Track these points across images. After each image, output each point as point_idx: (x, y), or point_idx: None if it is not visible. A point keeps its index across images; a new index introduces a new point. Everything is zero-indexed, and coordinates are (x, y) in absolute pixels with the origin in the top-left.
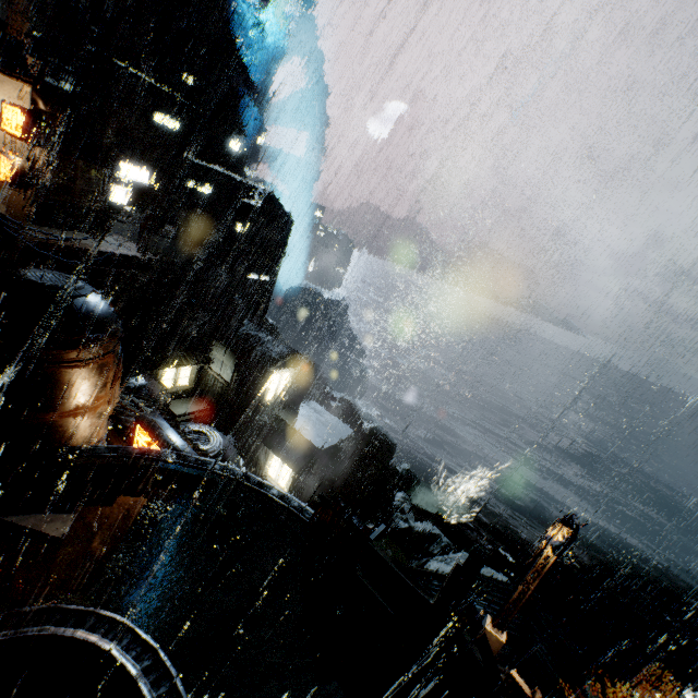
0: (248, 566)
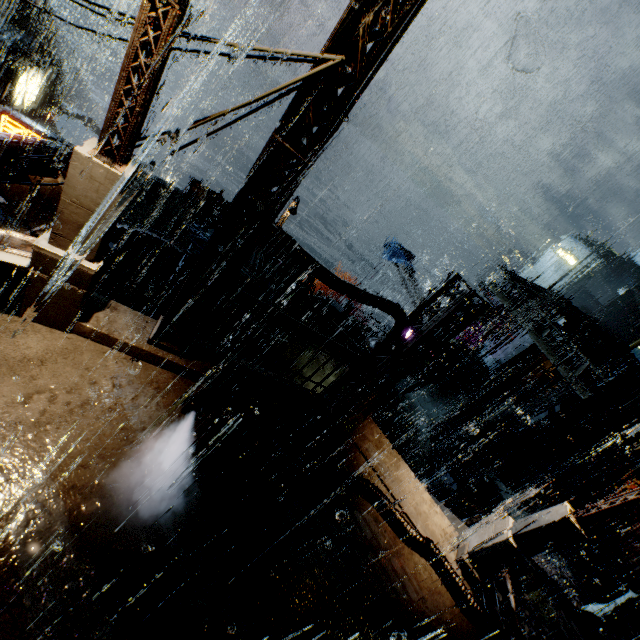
0: (166, 209)
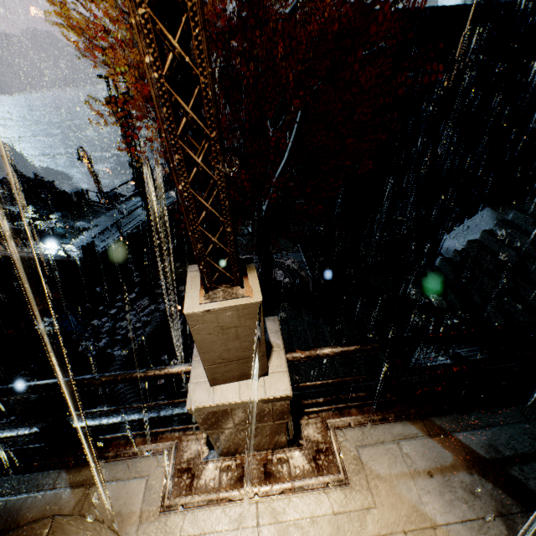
0: None
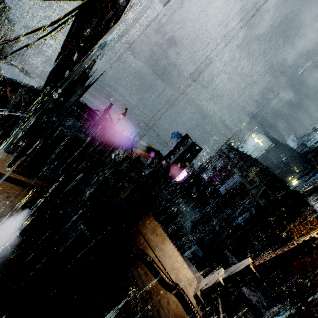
0: None
